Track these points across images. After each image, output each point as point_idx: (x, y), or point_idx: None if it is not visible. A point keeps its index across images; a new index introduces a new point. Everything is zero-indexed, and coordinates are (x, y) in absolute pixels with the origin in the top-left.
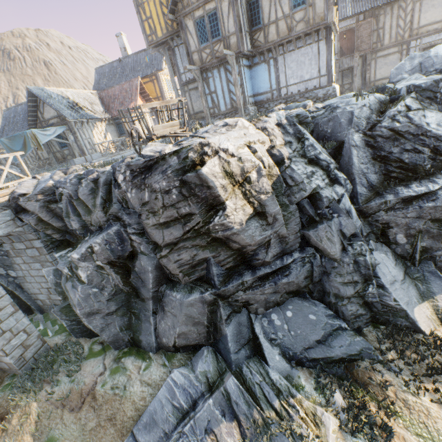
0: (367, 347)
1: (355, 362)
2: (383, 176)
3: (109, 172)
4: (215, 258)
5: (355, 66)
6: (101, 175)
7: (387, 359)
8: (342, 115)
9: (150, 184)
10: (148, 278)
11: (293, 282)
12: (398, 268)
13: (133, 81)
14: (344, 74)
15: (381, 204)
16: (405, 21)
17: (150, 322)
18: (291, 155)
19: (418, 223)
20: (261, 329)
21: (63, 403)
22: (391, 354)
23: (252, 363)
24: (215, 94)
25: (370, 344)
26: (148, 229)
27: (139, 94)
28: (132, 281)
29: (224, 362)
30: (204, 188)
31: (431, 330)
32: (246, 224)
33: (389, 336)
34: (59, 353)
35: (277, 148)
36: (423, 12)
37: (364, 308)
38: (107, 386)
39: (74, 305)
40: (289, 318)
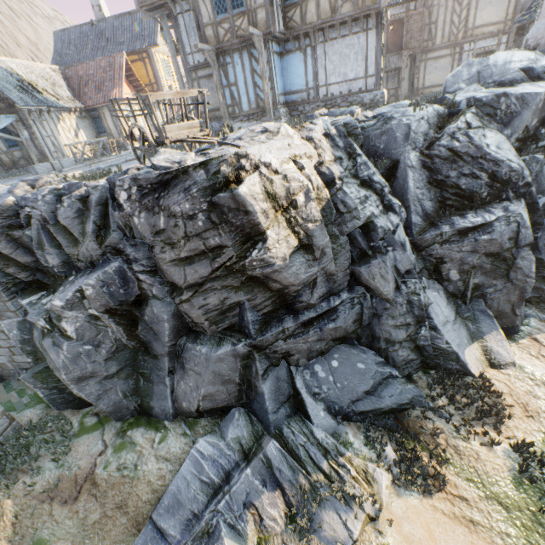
0: (418, 394)
1: (405, 412)
2: (438, 204)
3: (104, 187)
4: (250, 302)
5: (403, 68)
6: (93, 191)
7: (437, 406)
8: (397, 128)
9: (167, 205)
10: (163, 329)
11: (341, 327)
12: (450, 307)
13: (115, 58)
14: (389, 77)
15: (437, 236)
16: (459, 18)
17: (165, 383)
18: (342, 174)
19: (473, 258)
20: (303, 383)
21: (50, 496)
22: (442, 400)
23: (293, 423)
24: (235, 87)
25: (422, 391)
26: (164, 266)
27: (125, 78)
28: (141, 333)
29: (260, 425)
30: (241, 213)
31: (481, 372)
32: (290, 259)
33: (439, 381)
34: (35, 433)
35: (327, 165)
36: (479, 9)
37: (415, 352)
38: (111, 467)
39: (57, 369)
40: (335, 369)
